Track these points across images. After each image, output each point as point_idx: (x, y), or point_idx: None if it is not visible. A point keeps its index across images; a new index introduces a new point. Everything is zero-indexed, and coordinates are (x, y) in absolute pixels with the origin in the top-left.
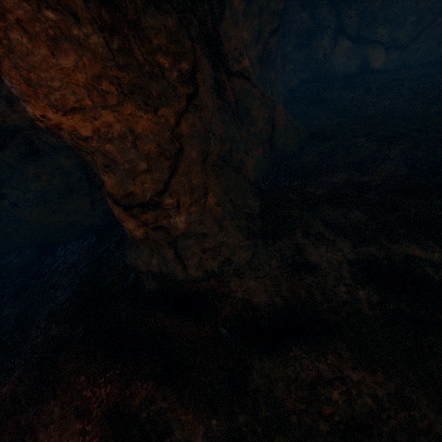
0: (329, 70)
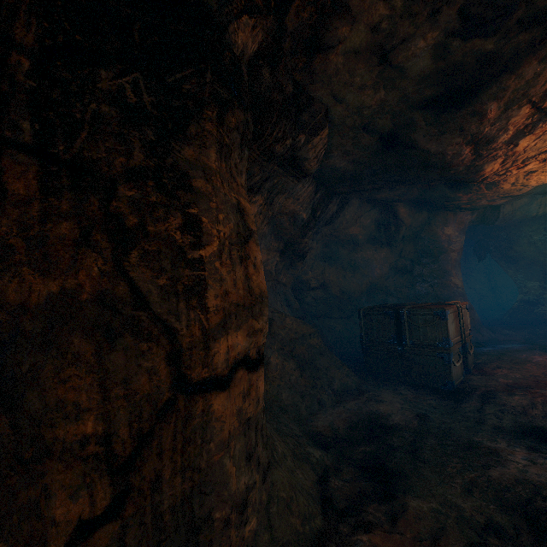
0: None
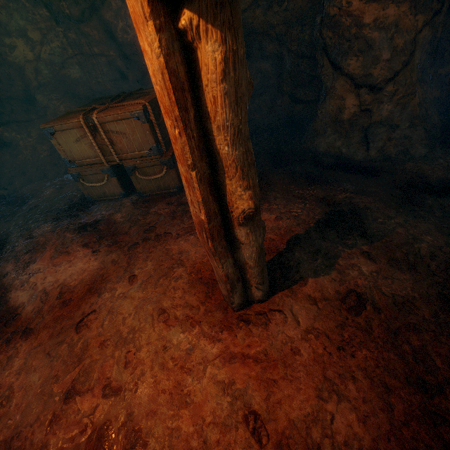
0: None
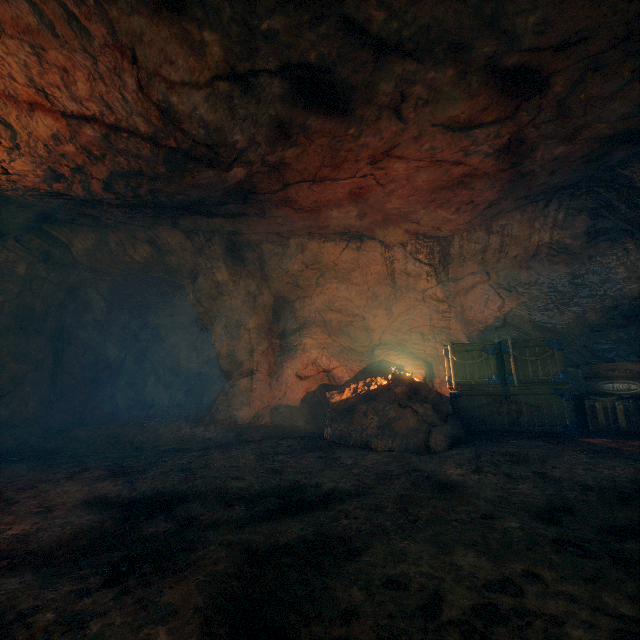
0: (152, 401)
